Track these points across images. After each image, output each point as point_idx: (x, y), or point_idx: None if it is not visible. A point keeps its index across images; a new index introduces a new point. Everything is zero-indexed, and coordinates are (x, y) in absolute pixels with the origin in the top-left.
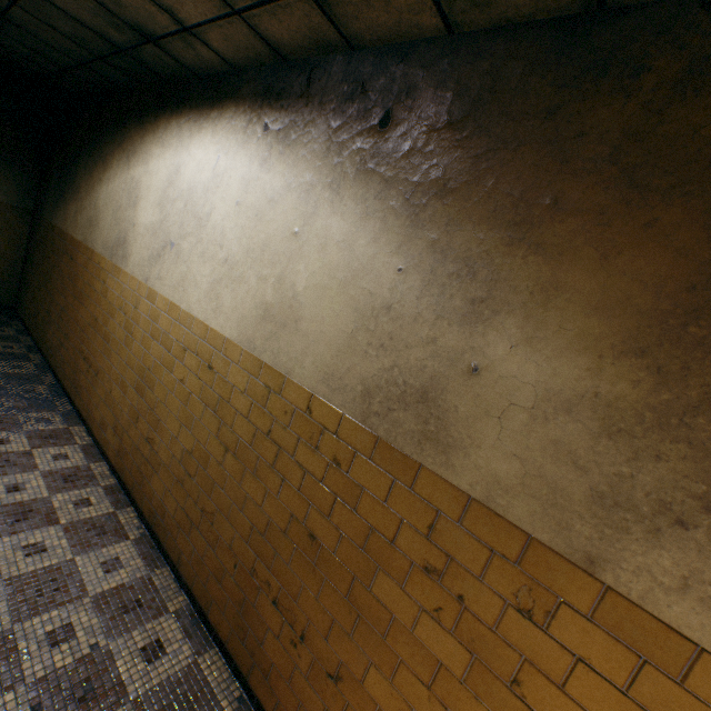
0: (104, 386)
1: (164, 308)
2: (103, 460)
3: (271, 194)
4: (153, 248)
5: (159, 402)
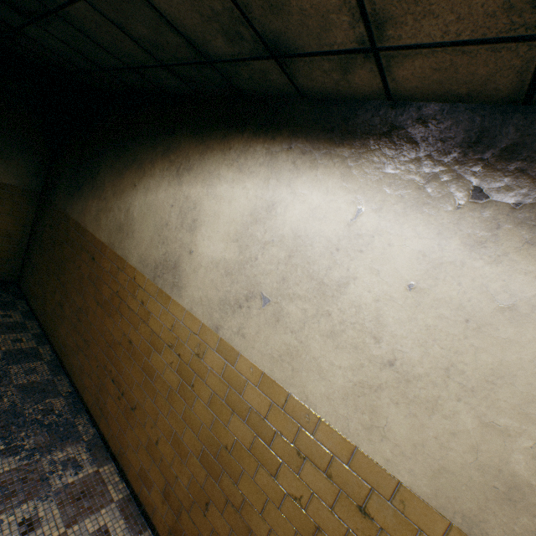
0: (145, 429)
1: (253, 378)
2: (146, 526)
3: (506, 300)
4: (227, 291)
5: (248, 505)
